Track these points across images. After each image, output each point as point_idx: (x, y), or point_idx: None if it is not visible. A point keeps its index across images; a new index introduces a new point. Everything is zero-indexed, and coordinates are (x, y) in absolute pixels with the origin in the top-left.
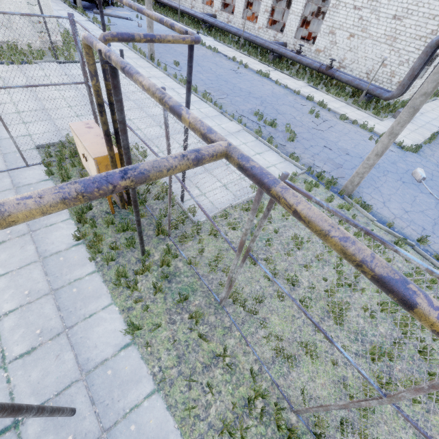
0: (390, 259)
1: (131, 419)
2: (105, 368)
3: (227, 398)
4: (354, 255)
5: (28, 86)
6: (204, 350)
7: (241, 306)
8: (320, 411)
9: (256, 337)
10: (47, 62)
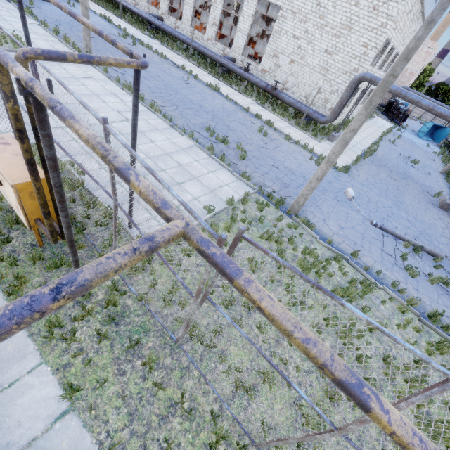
0: (331, 274)
1: None
2: None
3: (187, 449)
4: (316, 358)
5: None
6: (160, 399)
7: (198, 341)
8: (280, 444)
9: (216, 373)
10: None
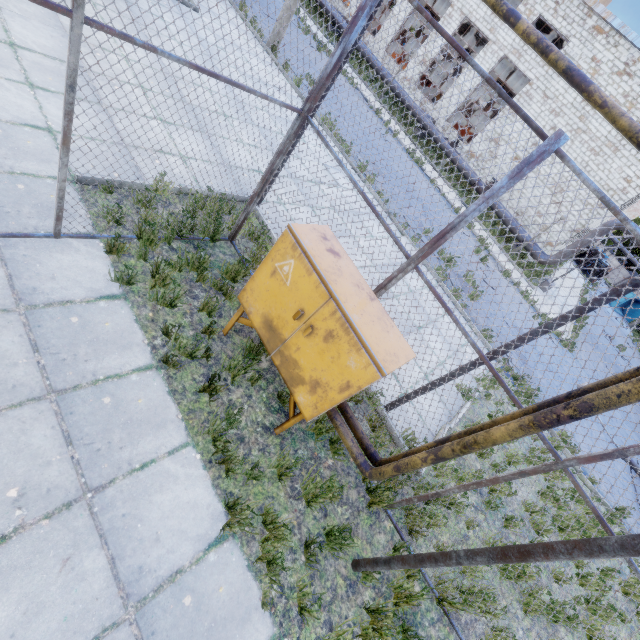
0: None
1: None
2: None
3: None
4: None
5: (196, 65)
6: None
7: None
8: None
9: None
10: None
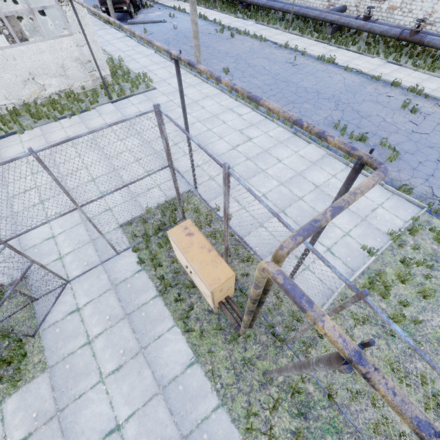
0: None
1: None
2: None
3: None
4: None
5: (117, 189)
6: None
7: None
8: None
9: None
10: (103, 104)
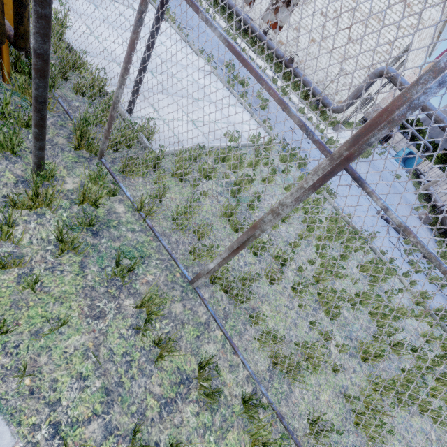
0: (356, 249)
1: None
2: None
3: None
4: None
5: None
6: (163, 369)
7: (222, 288)
8: None
9: (246, 339)
10: None
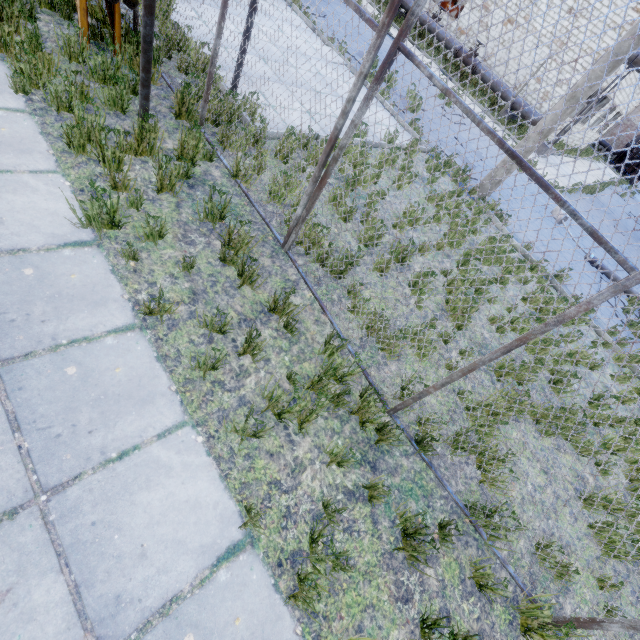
0: (526, 280)
1: (69, 357)
2: (18, 262)
3: (279, 372)
4: None
5: None
6: (246, 297)
7: (318, 261)
8: (453, 380)
9: (339, 308)
10: None
